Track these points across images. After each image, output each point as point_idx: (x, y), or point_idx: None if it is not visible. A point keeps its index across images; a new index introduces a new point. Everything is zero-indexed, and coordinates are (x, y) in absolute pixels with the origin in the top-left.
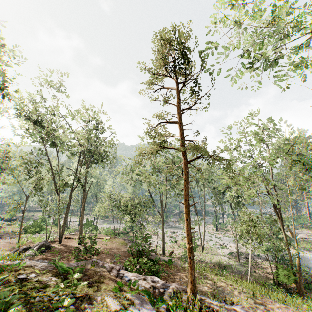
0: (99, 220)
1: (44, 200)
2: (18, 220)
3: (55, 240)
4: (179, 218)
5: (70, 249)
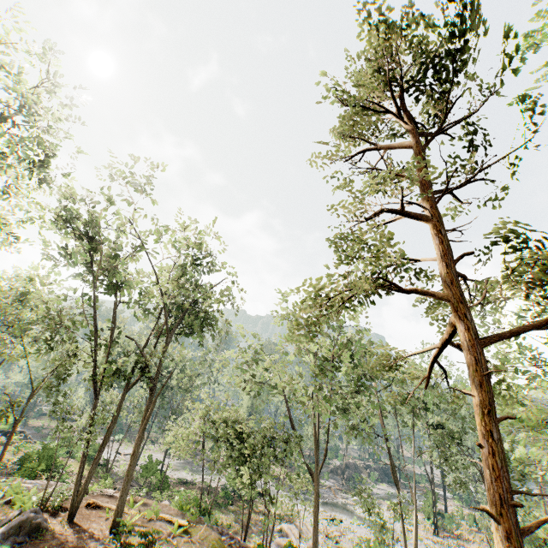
0: (176, 459)
1: (65, 401)
2: (24, 434)
3: (64, 506)
4: (356, 492)
5: (85, 546)
